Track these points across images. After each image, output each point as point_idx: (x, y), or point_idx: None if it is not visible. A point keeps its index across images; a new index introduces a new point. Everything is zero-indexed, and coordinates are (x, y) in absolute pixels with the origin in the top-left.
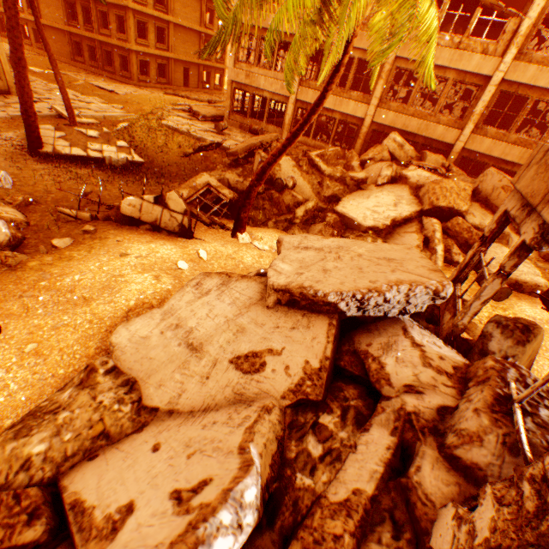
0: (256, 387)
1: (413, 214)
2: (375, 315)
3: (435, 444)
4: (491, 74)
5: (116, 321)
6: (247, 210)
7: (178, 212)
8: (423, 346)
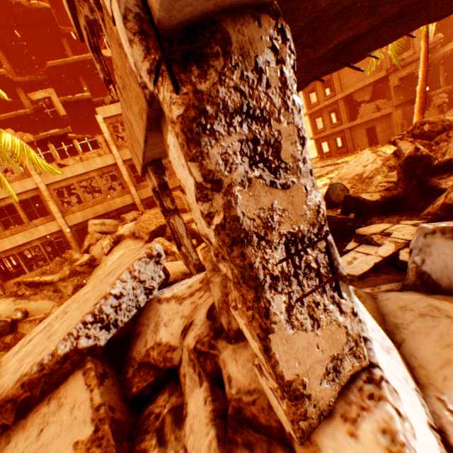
0: None
1: None
2: (130, 317)
3: (225, 342)
4: (115, 162)
5: None
6: None
7: None
8: (175, 294)
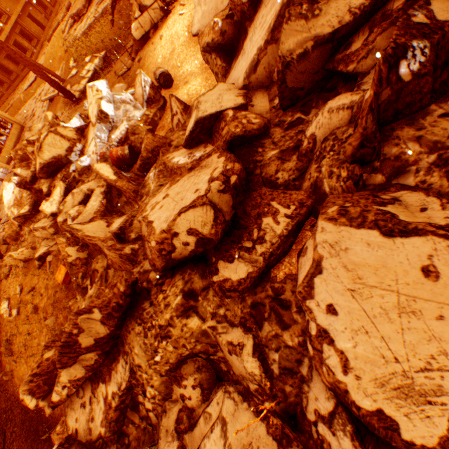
0: None
1: None
2: None
3: None
4: None
5: (189, 37)
6: None
7: (153, 4)
8: None
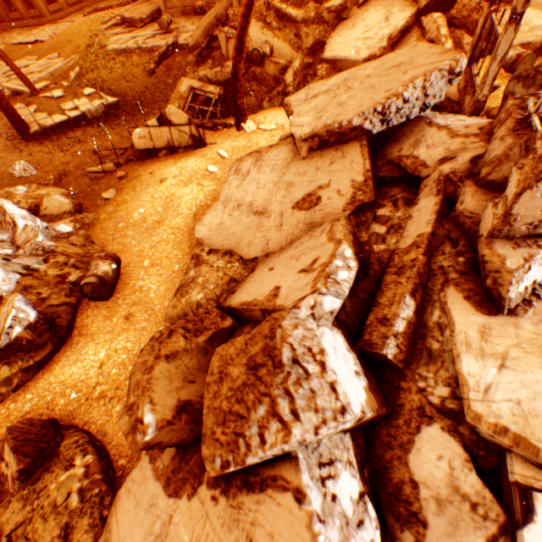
0: (320, 214)
1: (409, 21)
2: (398, 123)
3: (472, 184)
4: None
5: (190, 226)
6: (241, 95)
7: (183, 124)
8: (448, 126)
